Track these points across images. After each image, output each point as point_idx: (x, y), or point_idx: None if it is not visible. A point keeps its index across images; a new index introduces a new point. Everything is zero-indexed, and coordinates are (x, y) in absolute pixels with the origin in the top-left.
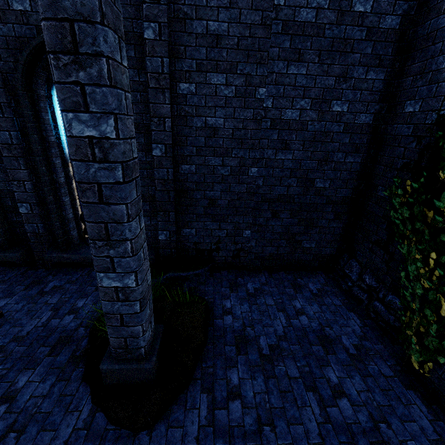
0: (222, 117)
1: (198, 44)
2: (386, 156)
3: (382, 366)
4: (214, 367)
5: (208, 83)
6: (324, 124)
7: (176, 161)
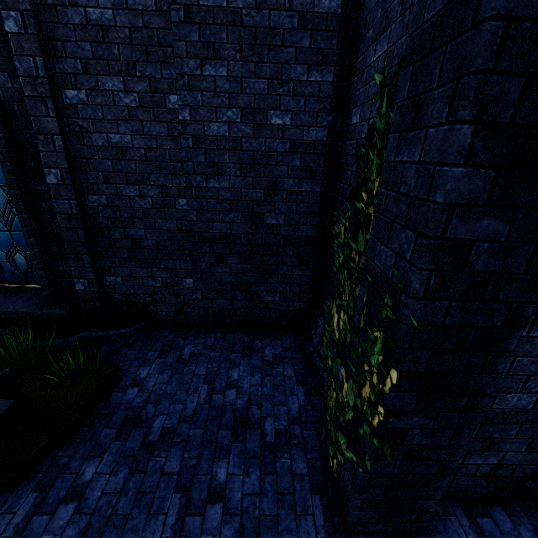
0: (129, 134)
1: (79, 39)
2: (341, 183)
3: (298, 459)
4: (72, 457)
5: (102, 90)
6: (263, 141)
7: (80, 190)
